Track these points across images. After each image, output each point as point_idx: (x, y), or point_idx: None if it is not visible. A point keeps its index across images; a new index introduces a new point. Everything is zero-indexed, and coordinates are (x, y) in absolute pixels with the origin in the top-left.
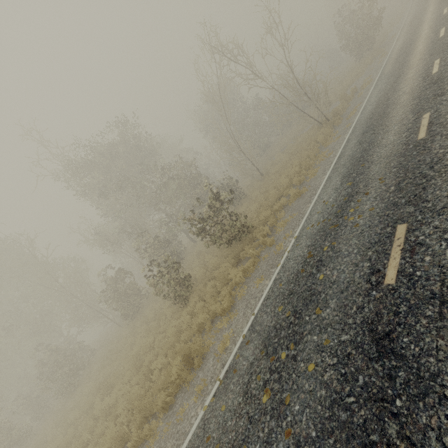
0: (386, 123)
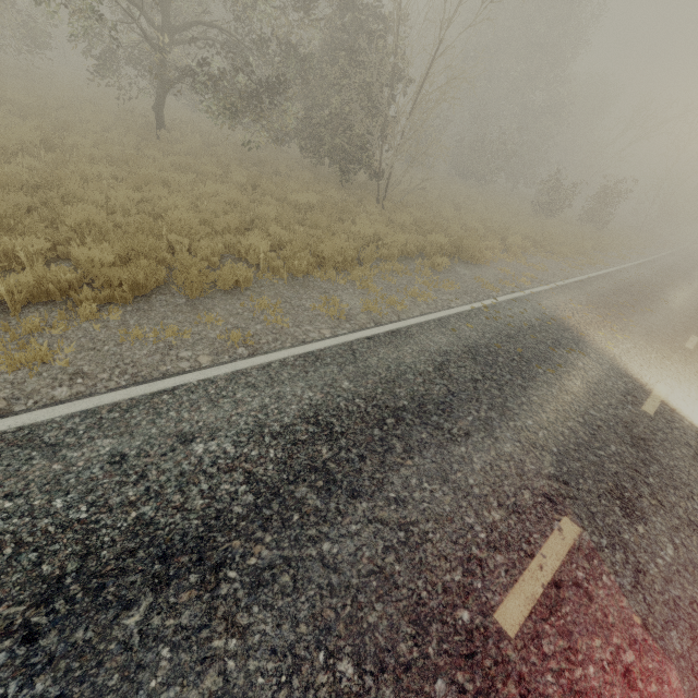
0: None
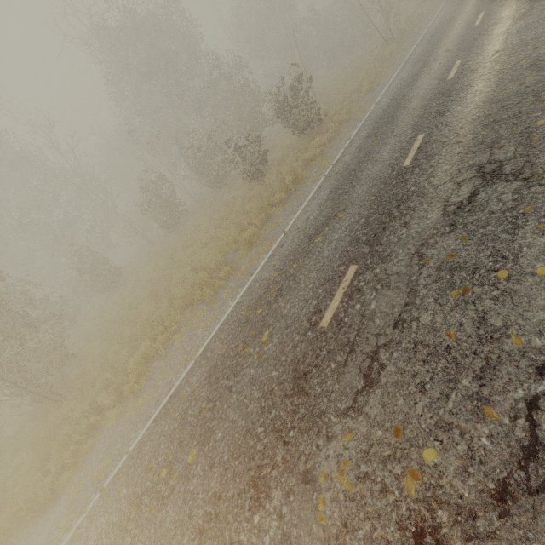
0: (452, 26)
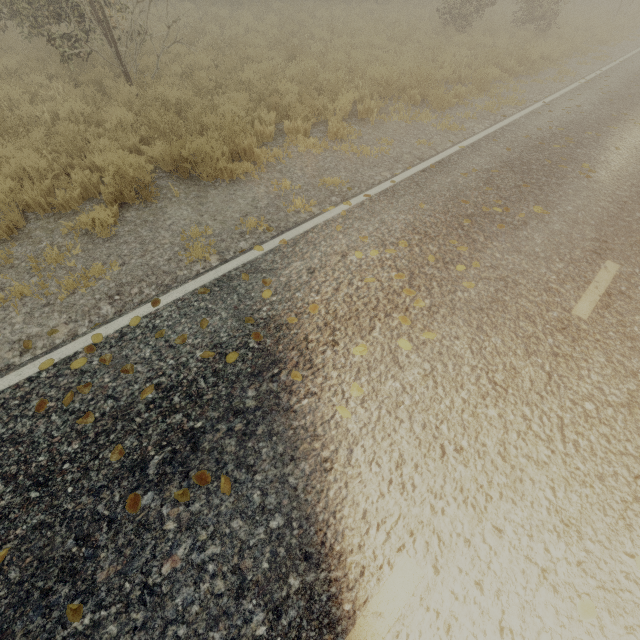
0: None
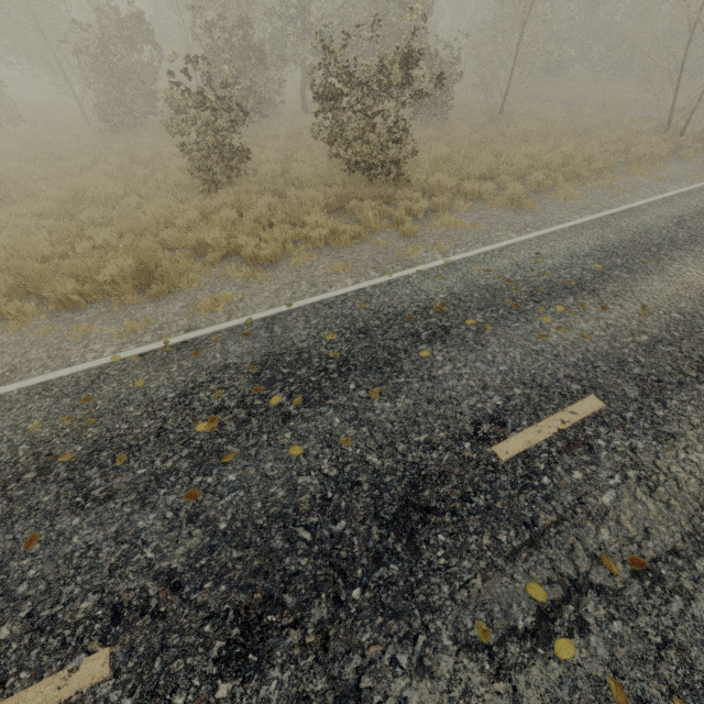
0: None
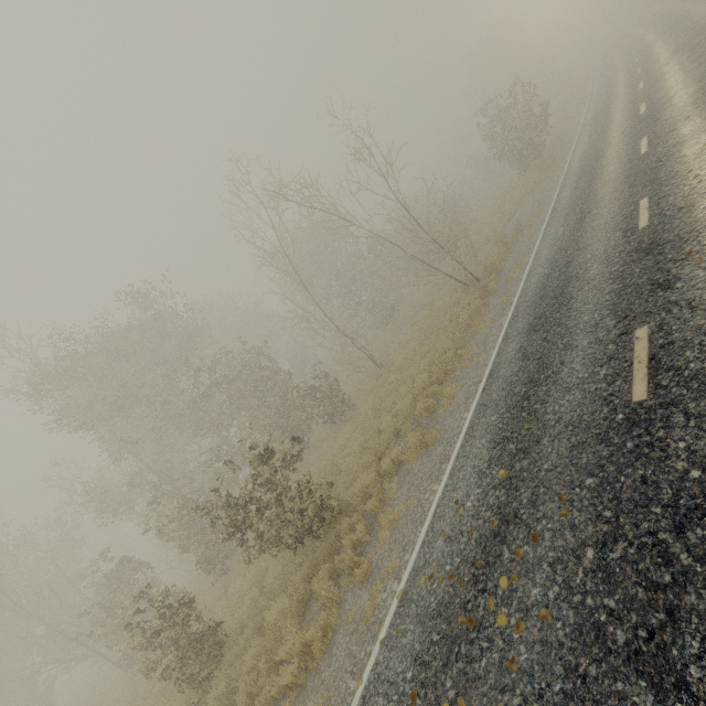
0: (566, 322)
